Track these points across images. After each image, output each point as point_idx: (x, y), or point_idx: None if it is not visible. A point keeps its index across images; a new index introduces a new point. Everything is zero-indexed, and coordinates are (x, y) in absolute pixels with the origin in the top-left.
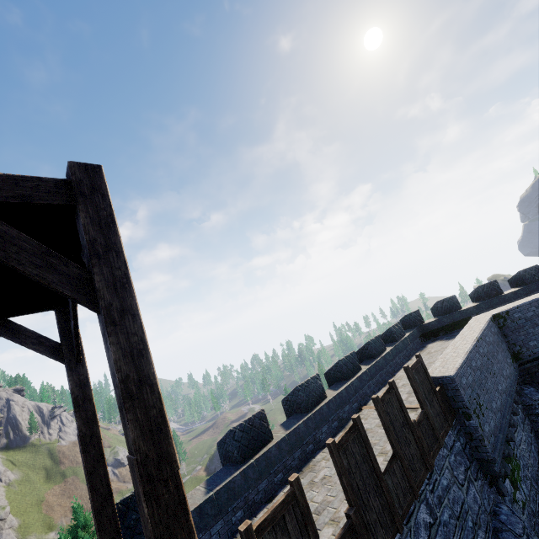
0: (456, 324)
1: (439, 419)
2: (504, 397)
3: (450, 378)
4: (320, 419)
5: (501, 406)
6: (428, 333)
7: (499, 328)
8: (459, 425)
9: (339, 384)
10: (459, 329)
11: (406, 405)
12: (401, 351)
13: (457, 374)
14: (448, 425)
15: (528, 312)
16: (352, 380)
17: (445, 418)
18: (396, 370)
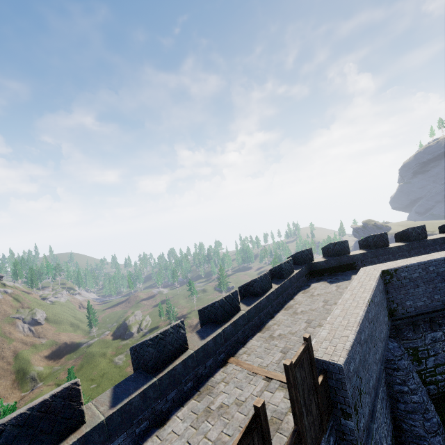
0: (341, 267)
1: (313, 430)
2: (378, 366)
3: (338, 367)
4: (168, 384)
5: (376, 380)
6: (314, 271)
7: (384, 284)
8: (332, 420)
9: (210, 328)
10: (343, 273)
11: (277, 374)
12: (286, 290)
13: (347, 360)
14: (322, 432)
15: (414, 273)
16: (225, 326)
17: (321, 422)
18: (276, 310)
